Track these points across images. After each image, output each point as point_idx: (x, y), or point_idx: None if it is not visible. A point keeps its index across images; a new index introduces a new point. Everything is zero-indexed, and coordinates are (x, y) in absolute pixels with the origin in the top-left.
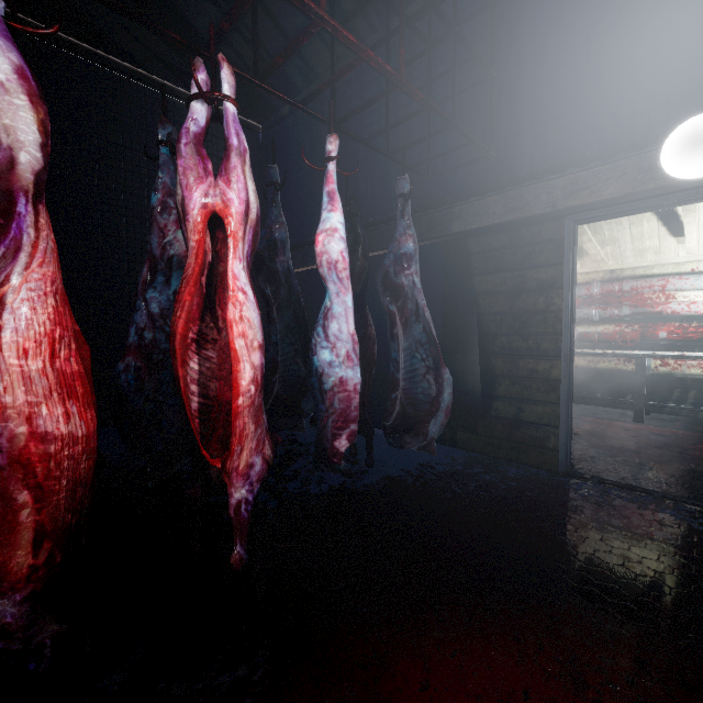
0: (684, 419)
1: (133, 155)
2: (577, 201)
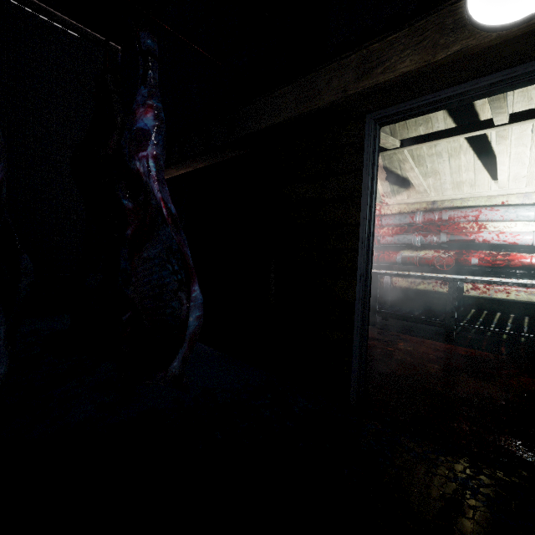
0: (490, 339)
1: None
2: (369, 81)
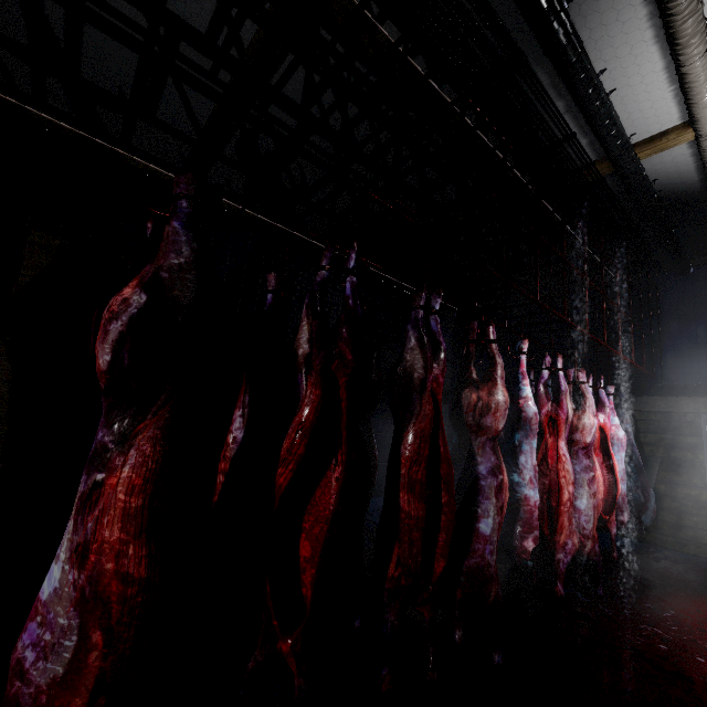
0: None
1: (402, 331)
2: None
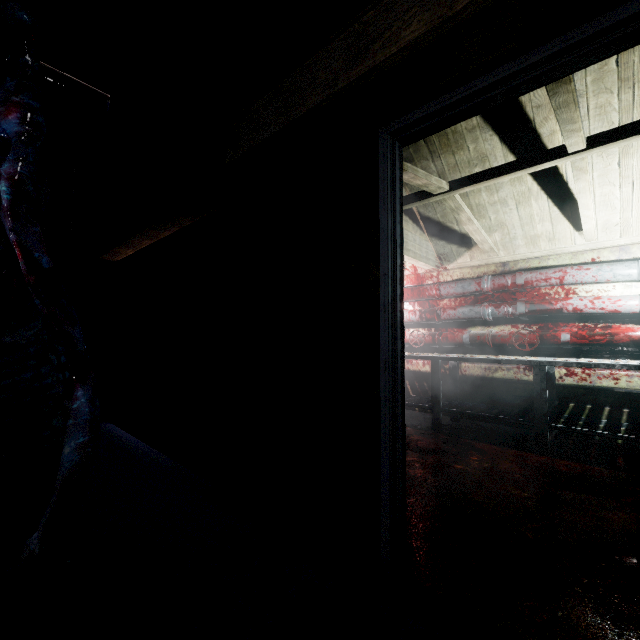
0: (600, 445)
1: None
2: (365, 64)
